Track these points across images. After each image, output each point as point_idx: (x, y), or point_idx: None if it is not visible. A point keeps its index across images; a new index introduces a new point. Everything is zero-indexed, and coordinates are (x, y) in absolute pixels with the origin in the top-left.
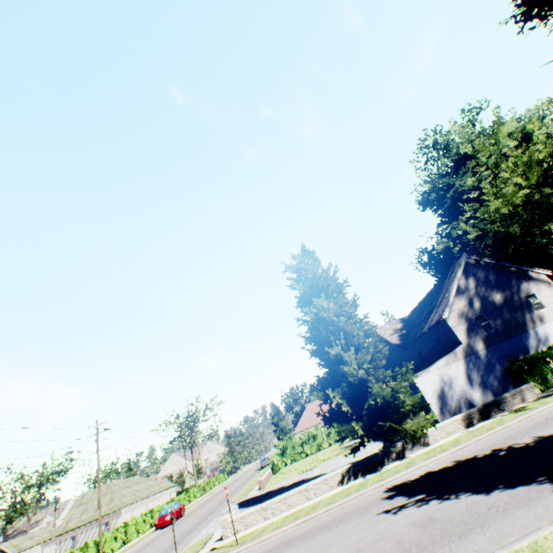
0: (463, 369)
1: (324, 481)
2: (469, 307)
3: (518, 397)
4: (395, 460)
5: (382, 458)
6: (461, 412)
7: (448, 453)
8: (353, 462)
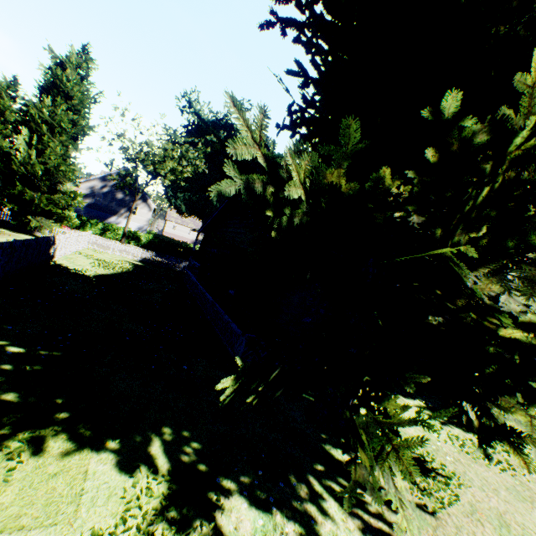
0: None
1: None
2: (101, 188)
3: None
4: None
5: None
6: None
7: None
8: None
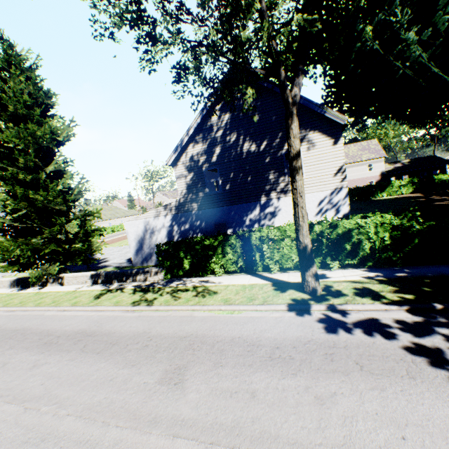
0: (169, 224)
1: (2, 282)
2: (207, 155)
3: (142, 276)
4: (41, 286)
5: (34, 282)
6: (152, 259)
7: (7, 310)
8: (19, 278)
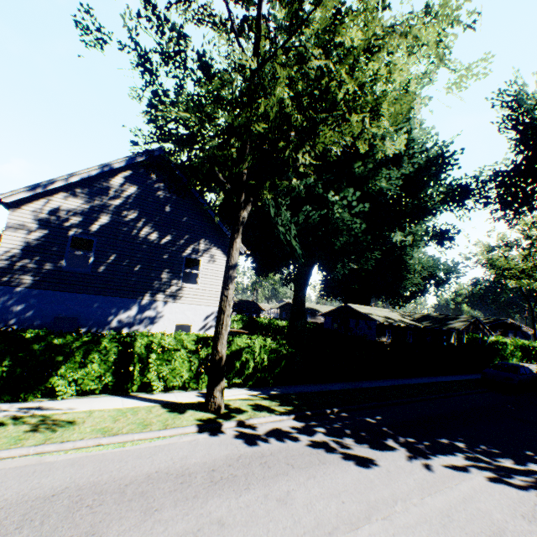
0: None
1: None
2: (85, 218)
3: None
4: None
5: None
6: None
7: None
8: None
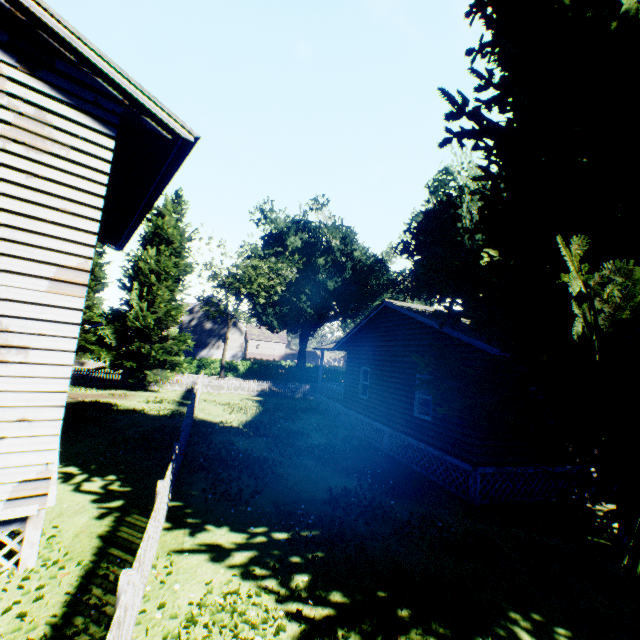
0: None
1: None
2: (189, 322)
3: None
4: None
5: None
6: None
7: None
8: None
